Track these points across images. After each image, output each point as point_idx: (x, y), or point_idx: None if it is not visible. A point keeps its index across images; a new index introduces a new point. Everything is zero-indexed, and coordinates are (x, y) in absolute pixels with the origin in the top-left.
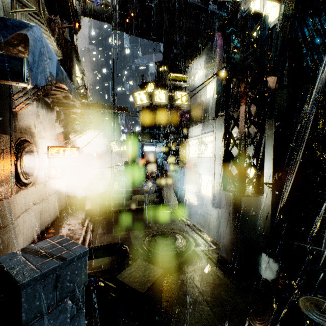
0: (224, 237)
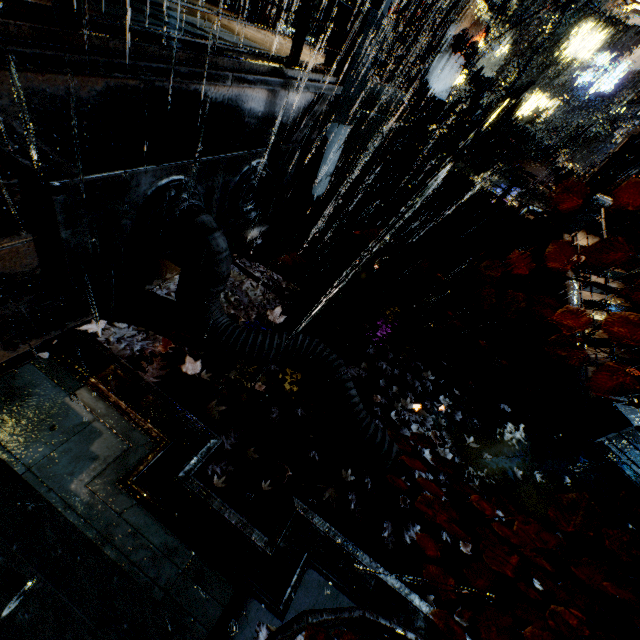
0: None
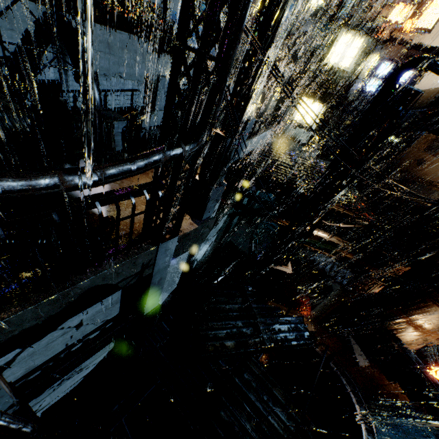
0: (255, 110)
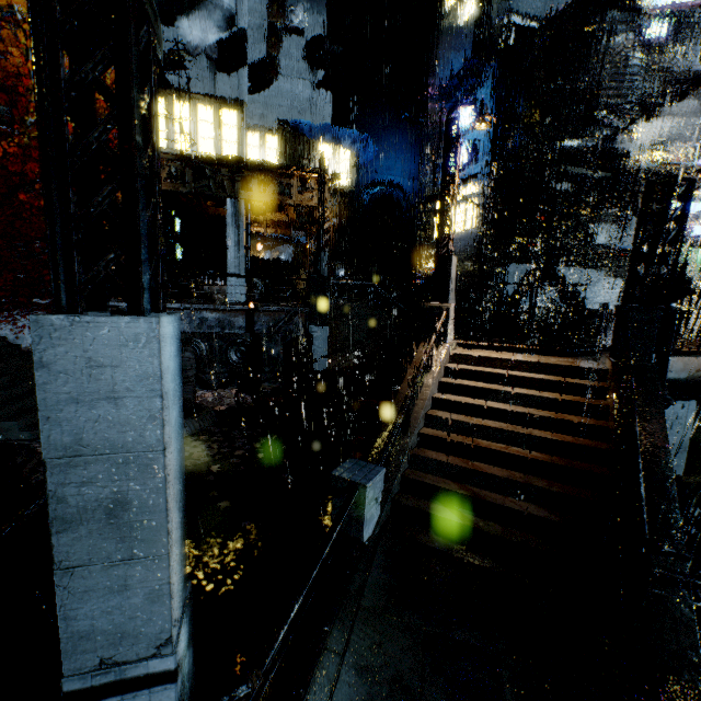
0: None
